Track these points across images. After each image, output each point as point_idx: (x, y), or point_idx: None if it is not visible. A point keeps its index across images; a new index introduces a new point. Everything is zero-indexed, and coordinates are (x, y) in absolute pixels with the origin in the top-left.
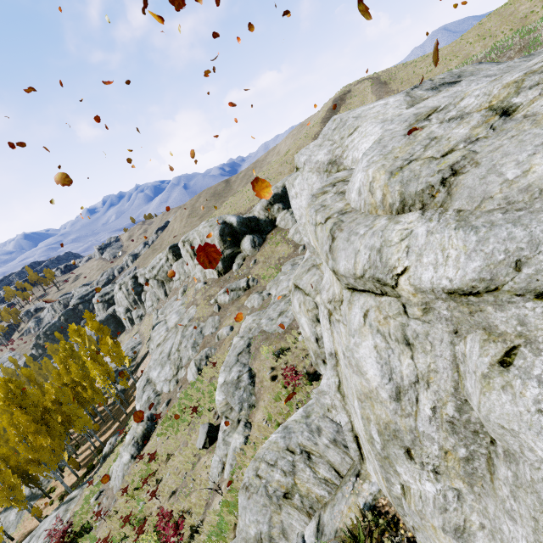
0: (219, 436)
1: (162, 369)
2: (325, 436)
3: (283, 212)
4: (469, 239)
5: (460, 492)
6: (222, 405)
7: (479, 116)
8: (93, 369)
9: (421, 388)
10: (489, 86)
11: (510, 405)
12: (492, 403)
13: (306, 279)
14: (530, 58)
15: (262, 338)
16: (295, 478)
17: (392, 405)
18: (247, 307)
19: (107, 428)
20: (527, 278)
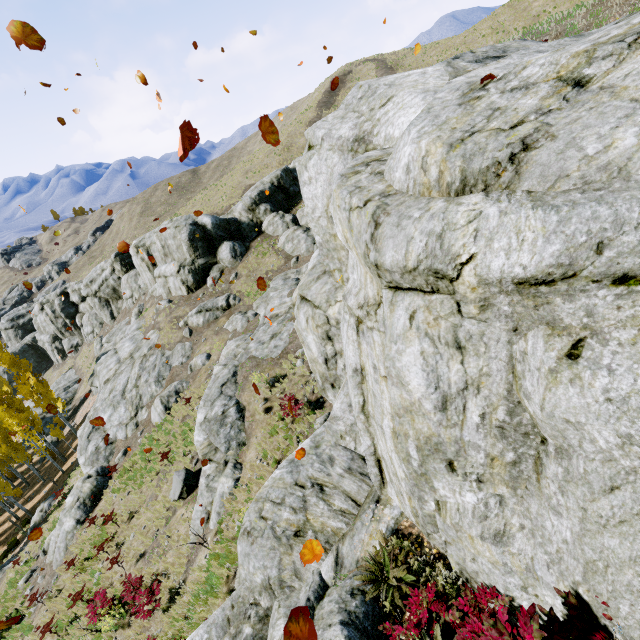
0: (200, 483)
1: (114, 411)
2: (338, 465)
3: (272, 215)
4: (549, 219)
5: (502, 497)
6: (204, 447)
7: (548, 87)
8: (8, 418)
9: (470, 394)
10: (554, 54)
11: (577, 397)
12: (558, 398)
13: (316, 289)
14: (581, 38)
15: (252, 365)
16: (307, 513)
17: (437, 416)
18: (227, 331)
19: (34, 492)
20: (608, 262)
